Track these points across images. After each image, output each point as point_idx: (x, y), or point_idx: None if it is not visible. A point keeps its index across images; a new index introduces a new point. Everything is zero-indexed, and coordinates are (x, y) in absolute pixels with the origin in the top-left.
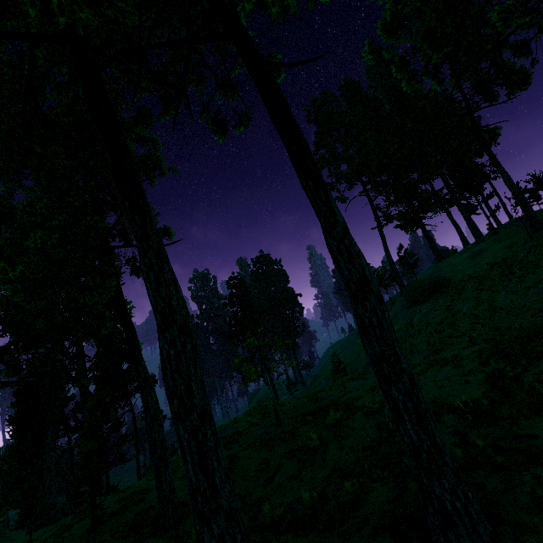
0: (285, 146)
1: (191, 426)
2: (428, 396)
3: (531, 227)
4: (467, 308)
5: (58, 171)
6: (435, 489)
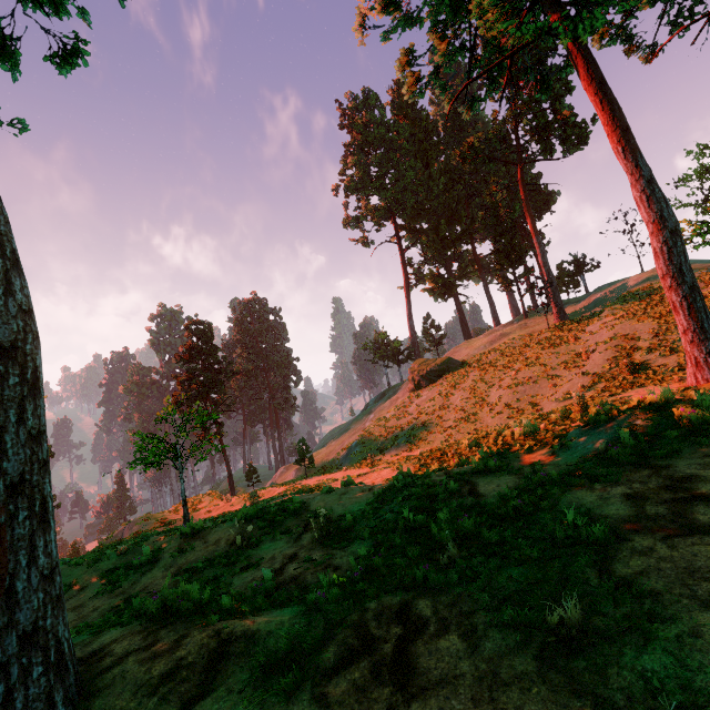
0: None
1: None
2: (320, 504)
3: (554, 316)
4: (460, 400)
5: None
6: None
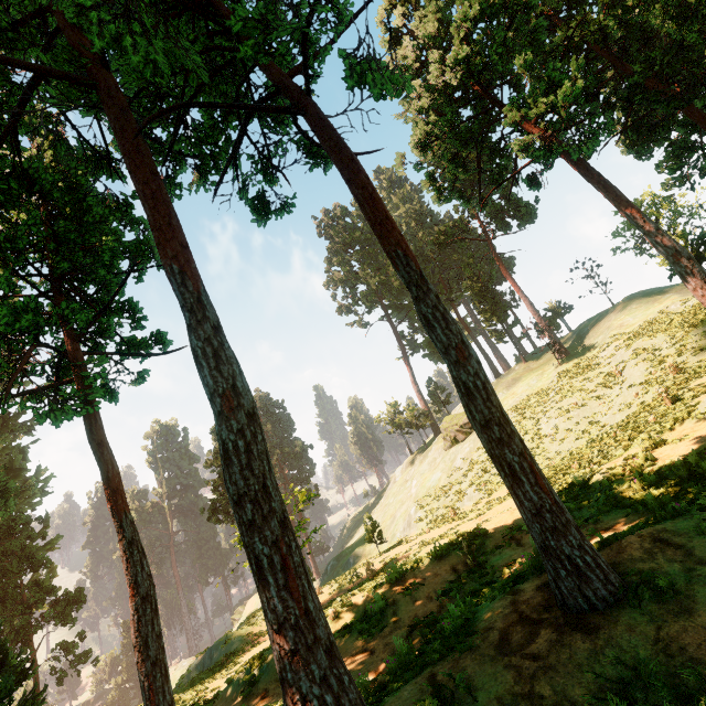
0: (369, 217)
1: (272, 536)
2: (500, 525)
3: (557, 354)
4: None
5: (21, 241)
6: (564, 549)
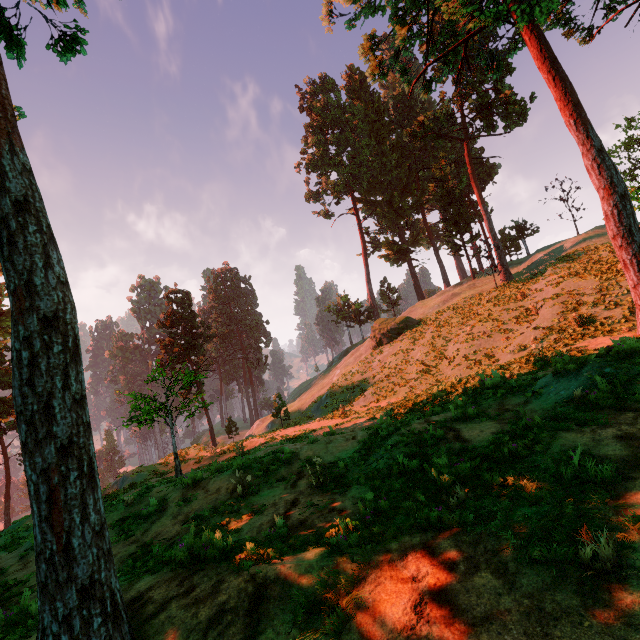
0: None
1: None
2: (308, 453)
3: (501, 277)
4: (420, 354)
5: None
6: (45, 617)
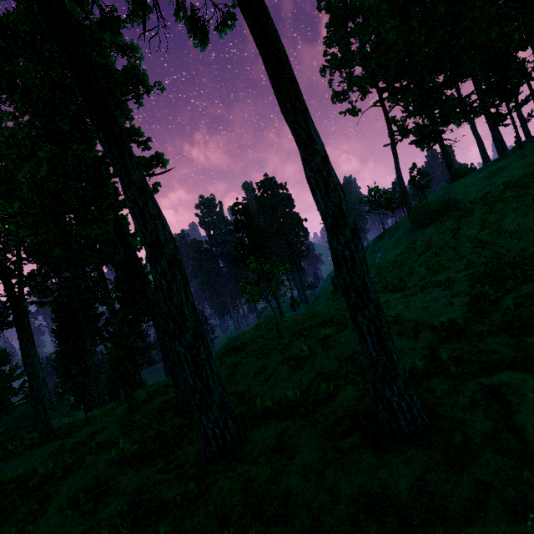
0: (262, 58)
1: (186, 343)
2: (411, 316)
3: None
4: (471, 232)
5: (33, 94)
6: (386, 393)
